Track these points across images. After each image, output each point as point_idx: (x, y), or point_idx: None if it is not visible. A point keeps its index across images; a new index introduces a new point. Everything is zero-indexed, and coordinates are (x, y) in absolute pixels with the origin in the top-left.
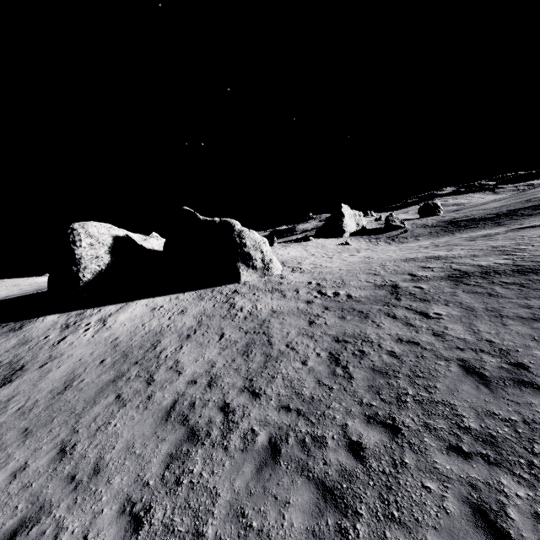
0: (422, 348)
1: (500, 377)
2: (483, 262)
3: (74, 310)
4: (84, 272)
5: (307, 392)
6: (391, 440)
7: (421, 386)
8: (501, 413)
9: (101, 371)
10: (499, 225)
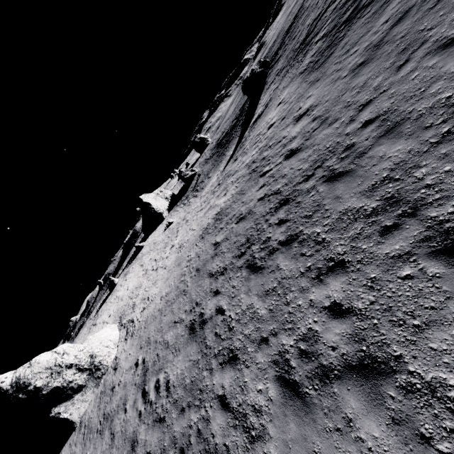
0: None
1: None
2: (250, 205)
3: None
4: None
5: None
6: None
7: None
8: None
9: None
10: (243, 127)
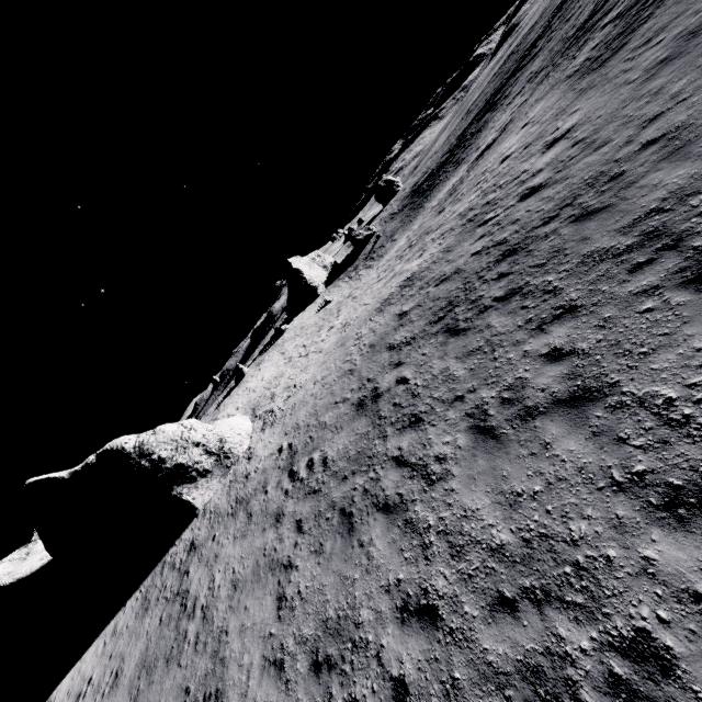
0: (445, 634)
1: None
2: (459, 262)
3: None
4: None
5: None
6: None
7: None
8: None
9: None
10: (459, 164)
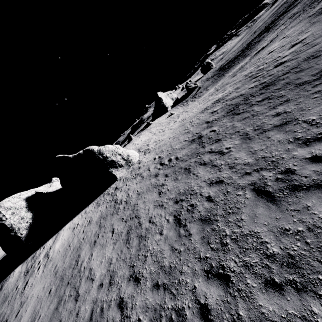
0: (225, 184)
1: (279, 189)
2: (242, 91)
3: (29, 256)
4: (20, 232)
5: (166, 263)
6: (226, 293)
7: (233, 222)
8: (290, 226)
9: (49, 302)
10: (246, 57)
